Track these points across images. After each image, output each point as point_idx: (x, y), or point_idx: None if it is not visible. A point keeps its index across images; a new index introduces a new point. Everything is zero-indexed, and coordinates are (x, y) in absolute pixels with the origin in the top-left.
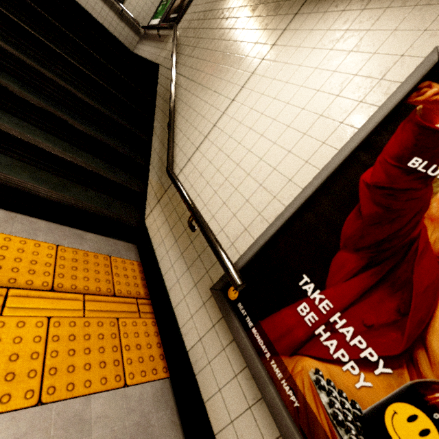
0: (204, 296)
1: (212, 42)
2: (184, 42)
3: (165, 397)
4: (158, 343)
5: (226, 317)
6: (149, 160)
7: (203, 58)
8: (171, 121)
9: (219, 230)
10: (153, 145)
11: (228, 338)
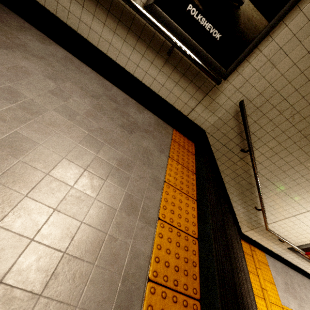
0: (283, 248)
1: (299, 165)
2: (257, 132)
3: (267, 256)
4: (259, 250)
5: (294, 253)
6: (234, 213)
7: (287, 174)
8: (265, 212)
9: (292, 241)
10: (235, 207)
11: (292, 253)
